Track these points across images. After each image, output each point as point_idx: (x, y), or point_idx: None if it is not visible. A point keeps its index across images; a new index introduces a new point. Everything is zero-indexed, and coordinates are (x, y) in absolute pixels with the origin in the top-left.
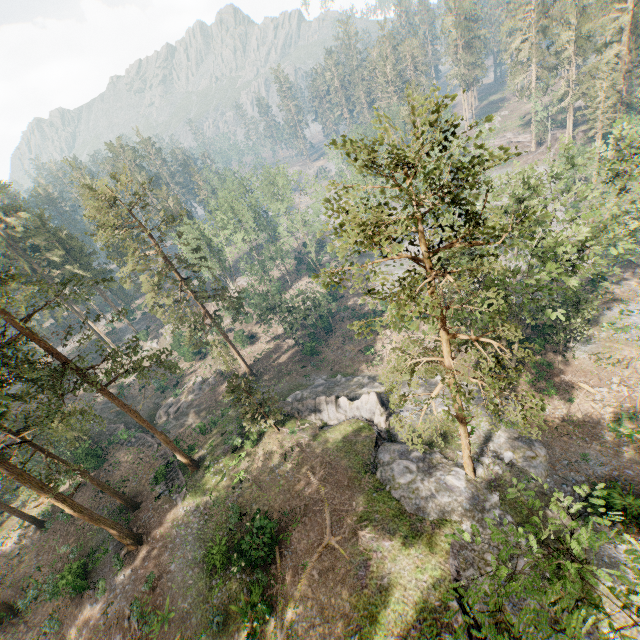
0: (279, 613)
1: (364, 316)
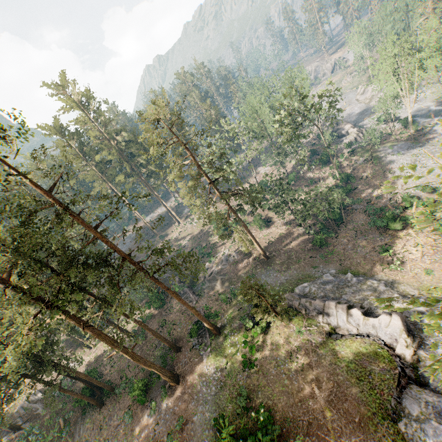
0: None
1: (380, 210)
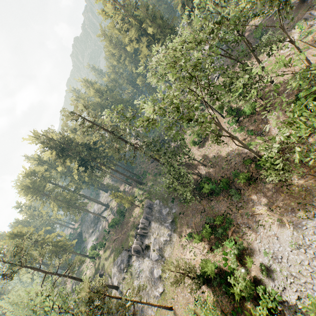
0: (113, 230)
1: (230, 222)
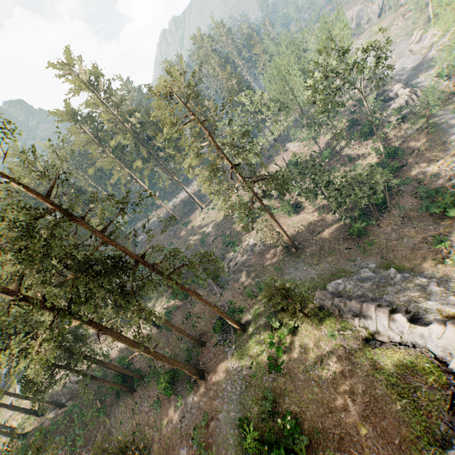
0: None
1: (435, 192)
